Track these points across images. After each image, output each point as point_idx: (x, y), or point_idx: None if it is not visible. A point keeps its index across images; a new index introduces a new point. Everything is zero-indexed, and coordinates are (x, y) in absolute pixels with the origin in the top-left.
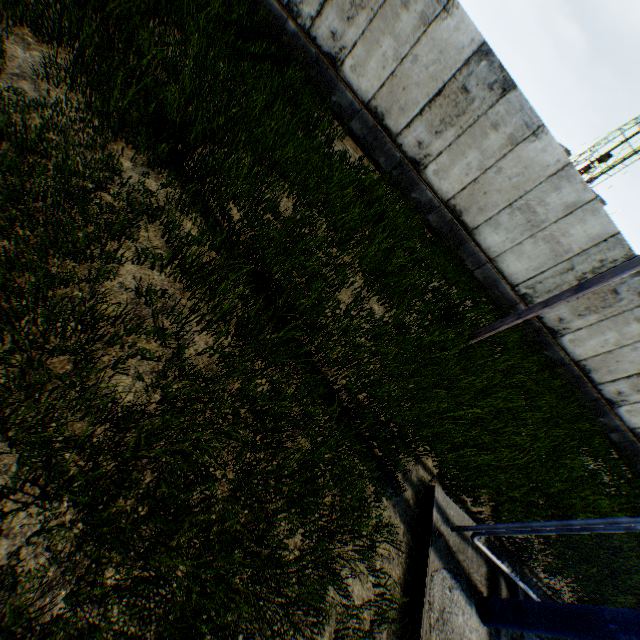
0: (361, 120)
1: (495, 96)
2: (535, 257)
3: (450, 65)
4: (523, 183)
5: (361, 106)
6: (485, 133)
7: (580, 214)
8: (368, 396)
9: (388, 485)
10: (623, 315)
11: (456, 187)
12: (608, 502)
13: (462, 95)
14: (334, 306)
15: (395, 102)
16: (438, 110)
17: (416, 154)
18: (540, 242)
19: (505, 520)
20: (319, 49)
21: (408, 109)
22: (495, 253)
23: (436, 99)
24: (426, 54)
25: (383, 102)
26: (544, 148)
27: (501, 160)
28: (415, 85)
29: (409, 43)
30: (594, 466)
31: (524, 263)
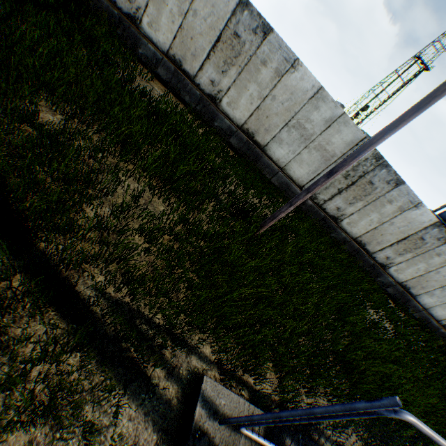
0: (164, 67)
1: (259, 39)
2: (312, 163)
3: (222, 16)
4: (293, 106)
5: (162, 55)
6: (258, 69)
7: (337, 126)
8: (128, 293)
9: (142, 389)
10: (380, 199)
11: (246, 114)
12: (387, 345)
13: (235, 40)
14: (95, 207)
15: (187, 50)
16: (220, 54)
17: (211, 91)
18: (313, 151)
19: (288, 391)
20: (120, 11)
21: (198, 55)
22: (284, 163)
23: (217, 45)
24: (202, 8)
25: (178, 51)
26: (302, 77)
27: (274, 89)
28: (199, 35)
29: (188, 0)
30: (377, 316)
31: (305, 168)
